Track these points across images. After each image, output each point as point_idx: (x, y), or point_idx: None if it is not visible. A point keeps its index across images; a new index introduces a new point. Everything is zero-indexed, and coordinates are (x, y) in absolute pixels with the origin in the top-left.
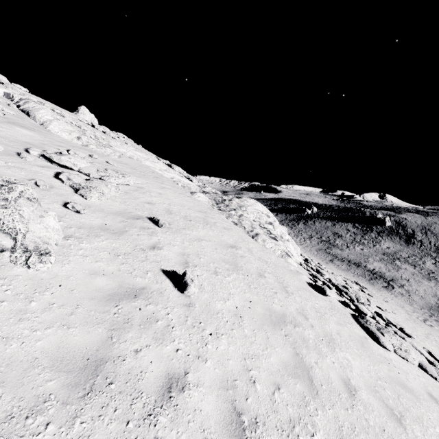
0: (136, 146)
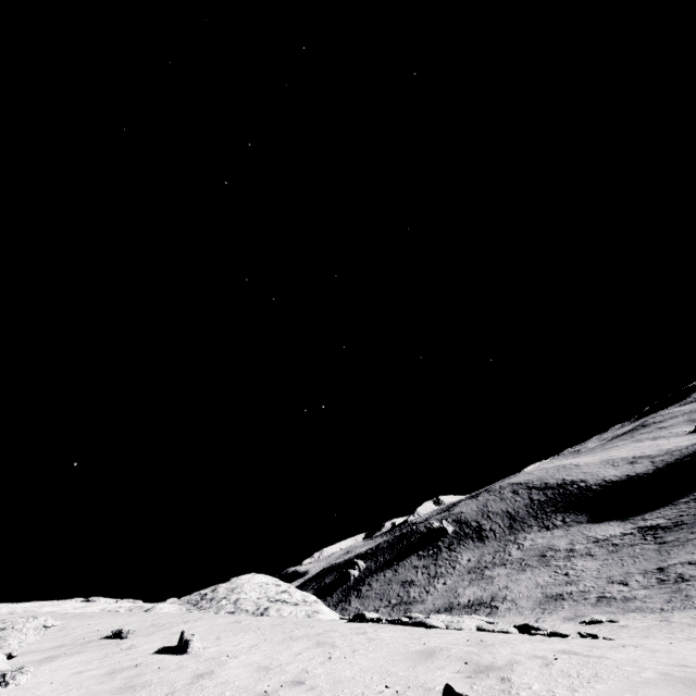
0: None
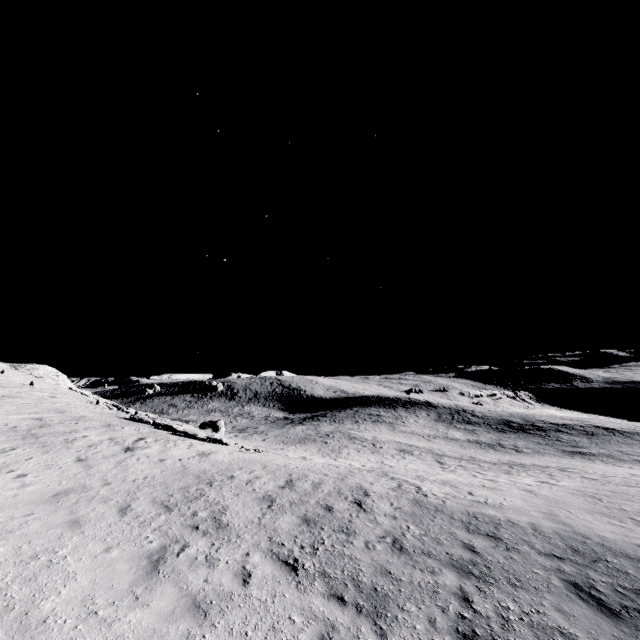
0: None
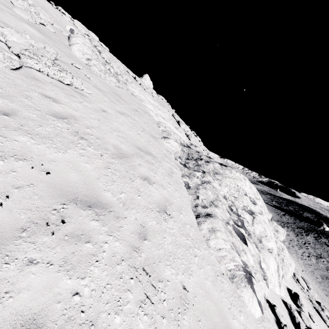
0: (164, 104)
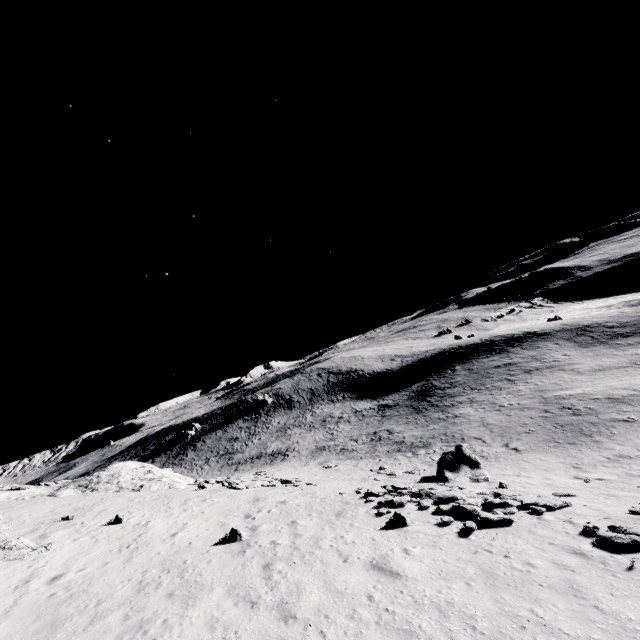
0: None
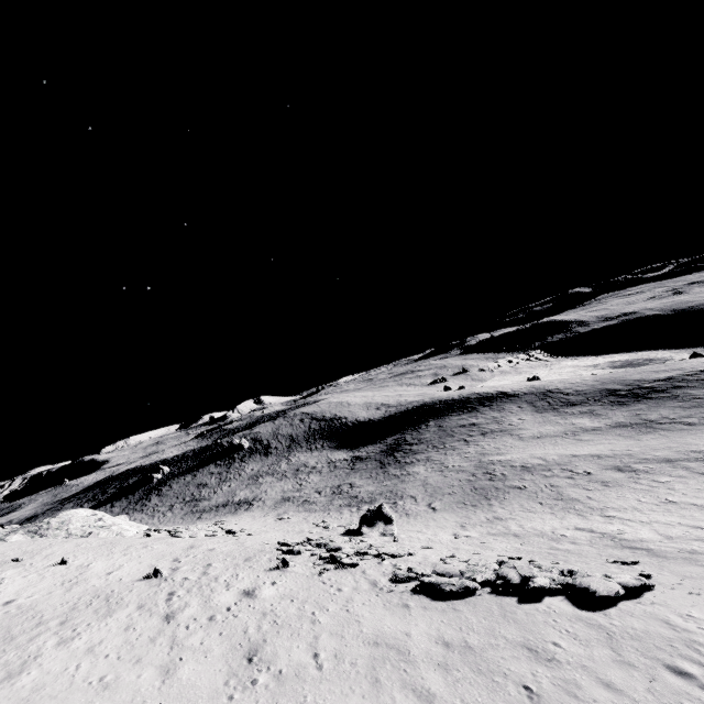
0: None
